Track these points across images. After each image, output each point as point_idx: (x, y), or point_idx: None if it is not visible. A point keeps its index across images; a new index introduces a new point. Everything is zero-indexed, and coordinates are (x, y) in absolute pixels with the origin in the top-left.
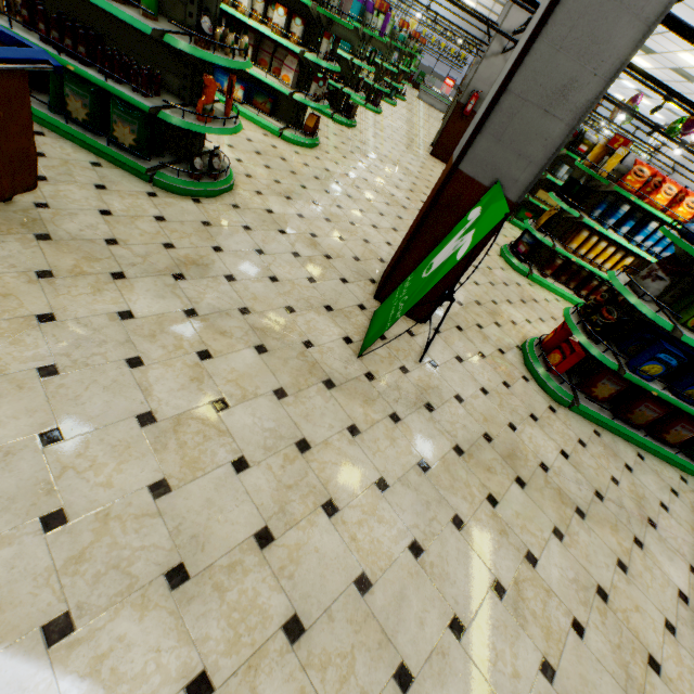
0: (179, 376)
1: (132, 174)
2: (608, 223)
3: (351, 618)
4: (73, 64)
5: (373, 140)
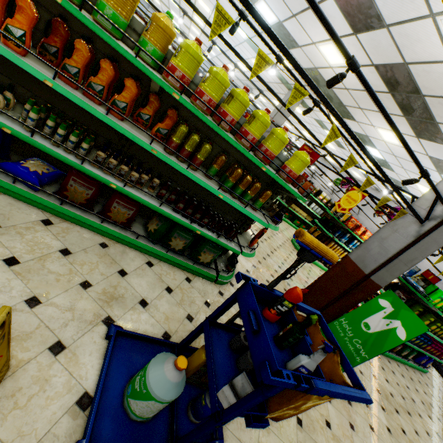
0: None
1: (203, 278)
2: (342, 240)
3: None
4: (199, 229)
5: None
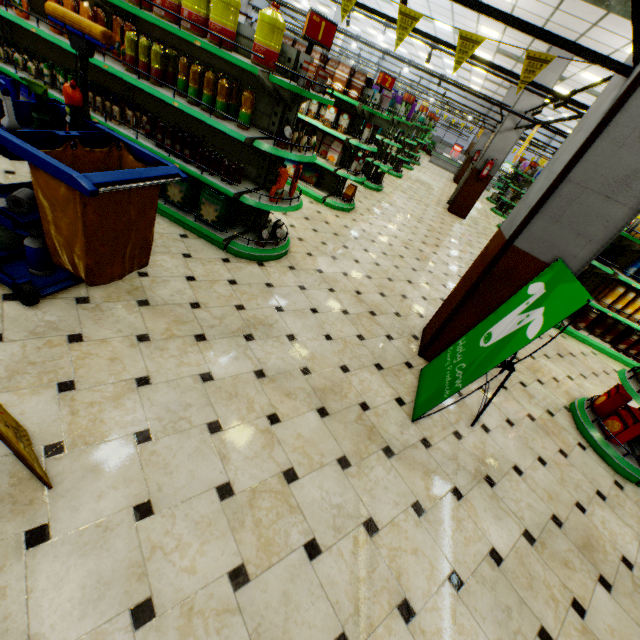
0: (252, 442)
1: (211, 242)
2: None
3: None
4: (178, 163)
5: (398, 201)
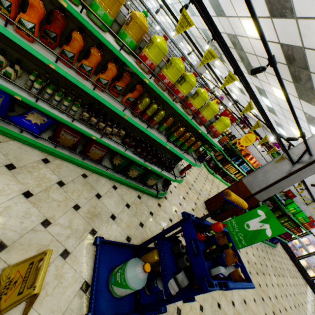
0: (224, 301)
1: (148, 194)
2: (236, 163)
3: None
4: (150, 166)
5: None
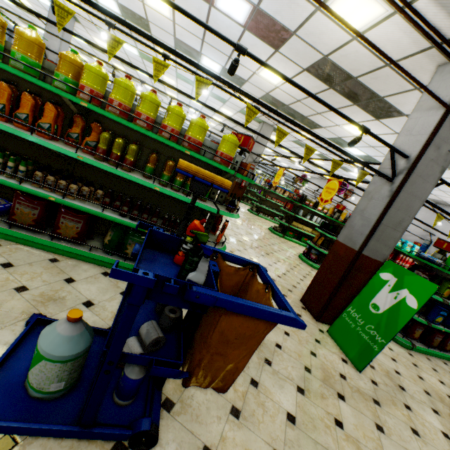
0: None
1: None
2: None
3: None
4: None
5: None
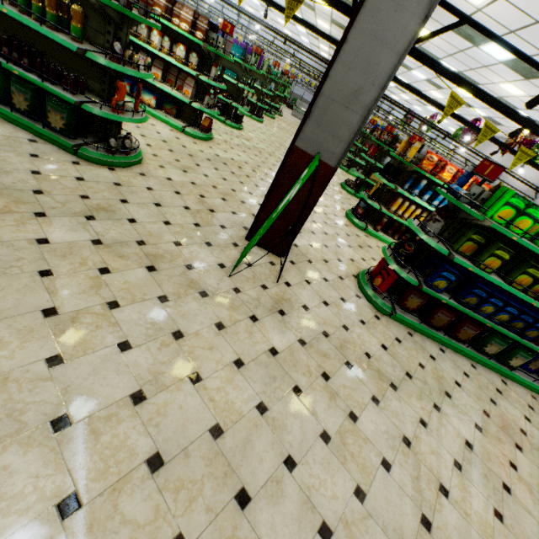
0: (81, 284)
1: (61, 148)
2: (415, 193)
3: (204, 455)
4: (18, 70)
5: (255, 139)
